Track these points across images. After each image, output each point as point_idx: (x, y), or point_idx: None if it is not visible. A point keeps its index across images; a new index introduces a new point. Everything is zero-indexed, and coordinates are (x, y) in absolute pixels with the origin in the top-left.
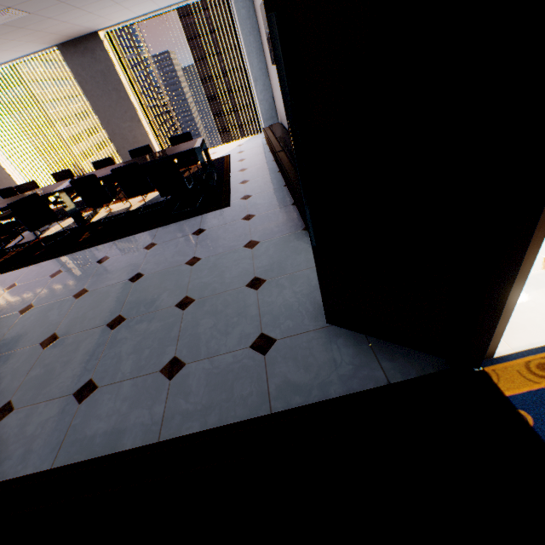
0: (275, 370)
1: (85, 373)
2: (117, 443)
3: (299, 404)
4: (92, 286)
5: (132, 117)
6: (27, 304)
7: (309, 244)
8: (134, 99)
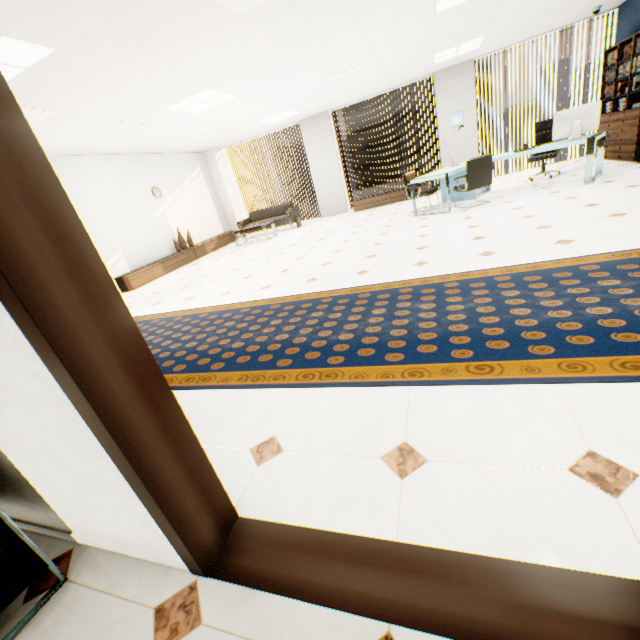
0: None
1: None
2: None
3: None
4: None
5: None
6: None
7: None
8: None
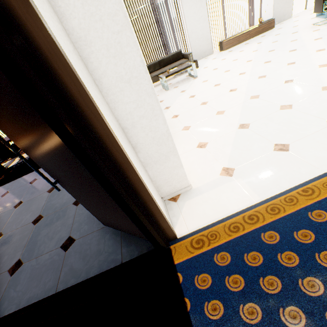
0: (68, 261)
1: None
2: None
3: (72, 284)
4: None
5: None
6: None
7: None
8: None
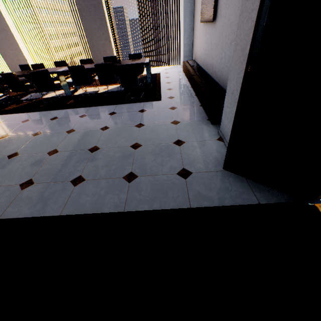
0: (192, 187)
1: (77, 172)
2: (99, 209)
3: (207, 206)
4: (77, 128)
5: (106, 38)
6: (37, 131)
7: (211, 128)
8: (110, 27)
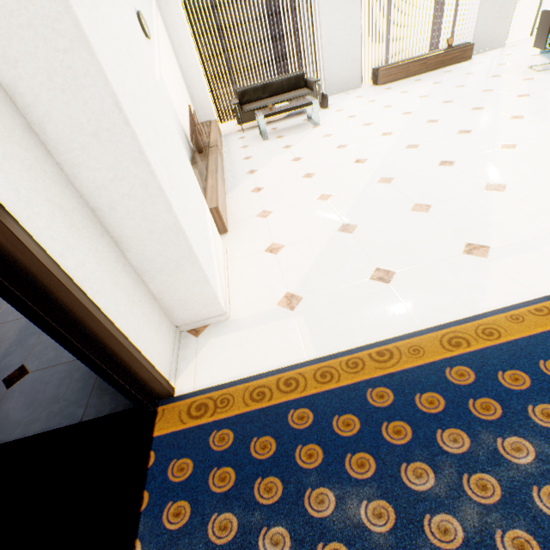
0: (5, 405)
1: None
2: None
3: None
4: None
5: None
6: None
7: None
8: None
